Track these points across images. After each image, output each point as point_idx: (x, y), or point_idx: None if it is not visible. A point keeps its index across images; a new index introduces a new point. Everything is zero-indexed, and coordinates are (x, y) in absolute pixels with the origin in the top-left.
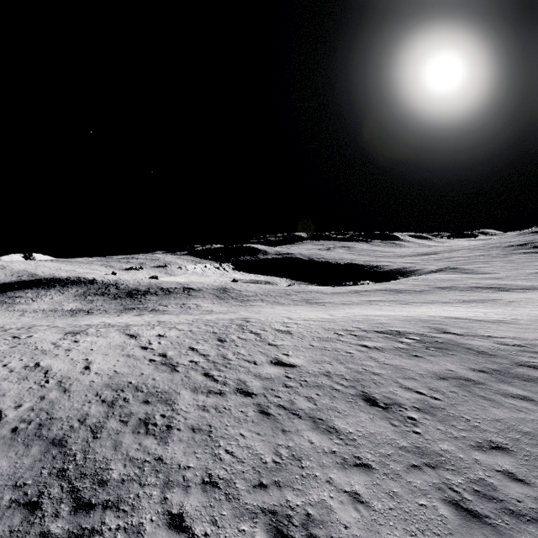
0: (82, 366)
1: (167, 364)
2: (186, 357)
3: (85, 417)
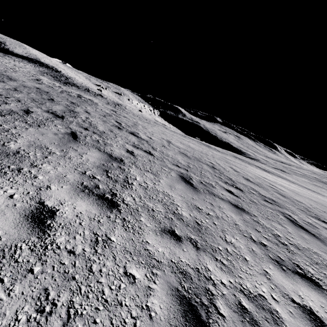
0: None
1: None
2: None
3: None
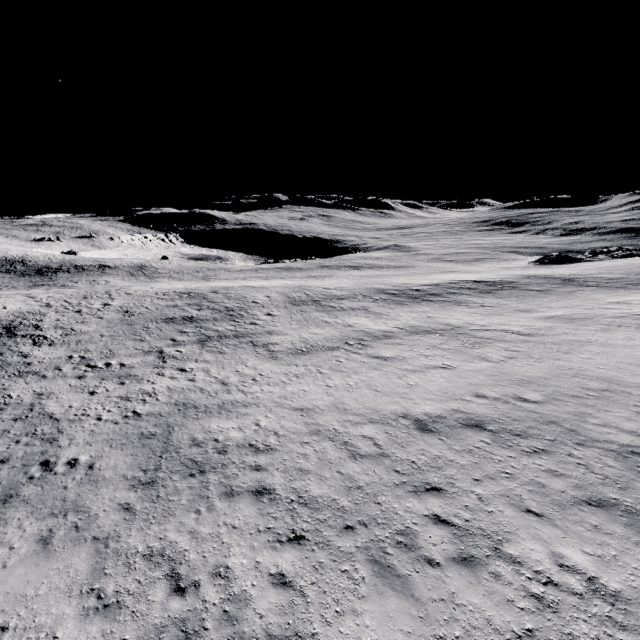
0: (2, 308)
1: (48, 306)
2: (59, 304)
3: (8, 319)
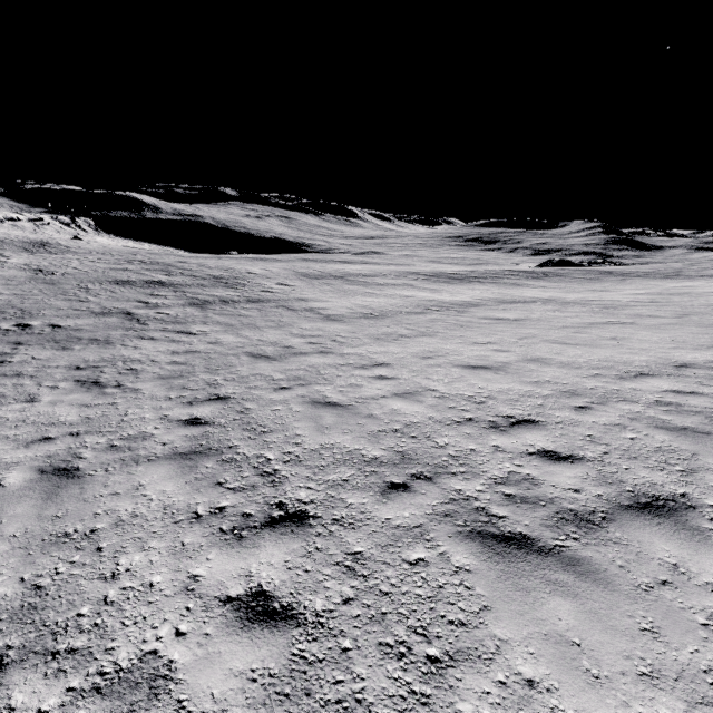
0: None
1: None
2: None
3: None
